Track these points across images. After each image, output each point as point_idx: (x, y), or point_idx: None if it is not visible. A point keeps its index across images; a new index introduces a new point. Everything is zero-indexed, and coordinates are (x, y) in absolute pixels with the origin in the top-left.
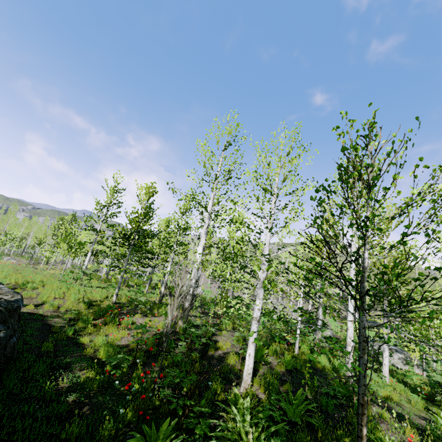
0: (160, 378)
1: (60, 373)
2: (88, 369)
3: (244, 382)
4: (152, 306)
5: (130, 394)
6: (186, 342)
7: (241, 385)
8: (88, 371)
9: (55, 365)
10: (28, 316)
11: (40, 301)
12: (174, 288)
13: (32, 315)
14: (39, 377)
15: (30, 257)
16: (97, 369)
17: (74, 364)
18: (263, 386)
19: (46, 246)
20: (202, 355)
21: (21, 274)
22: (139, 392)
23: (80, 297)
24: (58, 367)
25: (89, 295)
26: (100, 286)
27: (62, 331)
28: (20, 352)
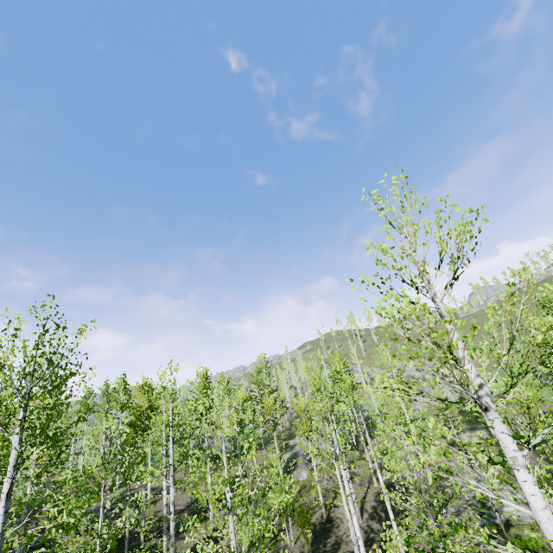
0: None
1: None
2: None
3: None
4: None
5: None
6: None
7: None
8: None
9: None
10: None
11: None
12: None
13: None
14: None
15: None
16: None
17: None
18: None
19: None
20: None
21: None
22: None
23: None
24: None
25: None
26: None
27: None
28: None
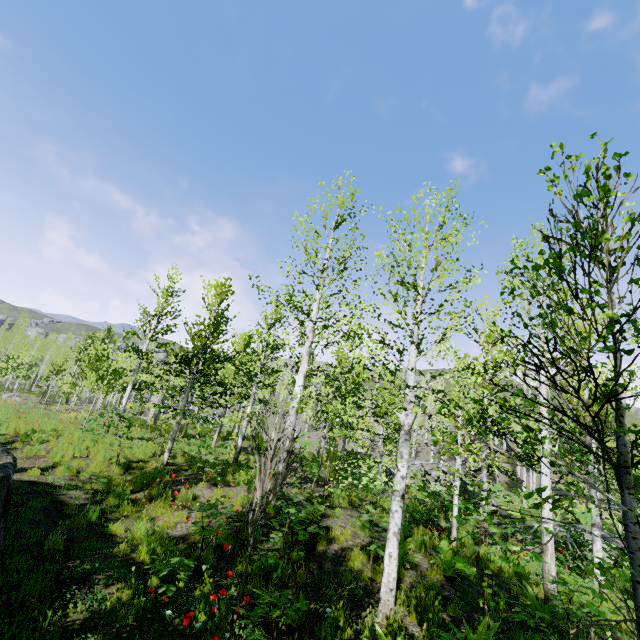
0: (241, 599)
1: (72, 593)
2: (119, 583)
3: (384, 605)
4: (225, 469)
5: (190, 633)
6: (279, 529)
7: (378, 610)
8: (120, 589)
9: (65, 577)
10: (29, 488)
11: (50, 462)
12: (256, 439)
13: (35, 487)
14: (34, 602)
15: (42, 393)
16: (136, 583)
17: (98, 573)
18: (415, 611)
19: (67, 377)
20: (306, 552)
21: (26, 419)
22: (208, 631)
23: (113, 455)
24: (69, 580)
25: (127, 453)
26: (144, 436)
27: (81, 512)
28: (7, 553)
